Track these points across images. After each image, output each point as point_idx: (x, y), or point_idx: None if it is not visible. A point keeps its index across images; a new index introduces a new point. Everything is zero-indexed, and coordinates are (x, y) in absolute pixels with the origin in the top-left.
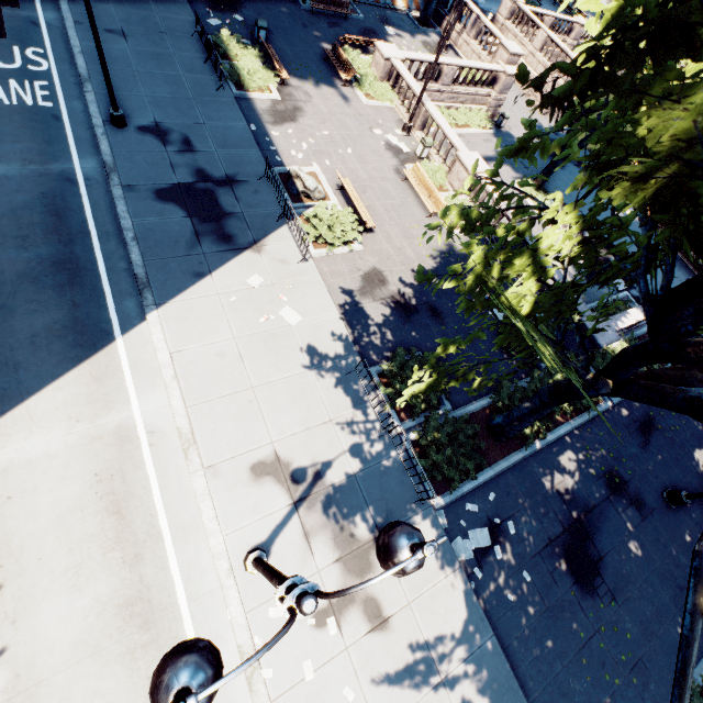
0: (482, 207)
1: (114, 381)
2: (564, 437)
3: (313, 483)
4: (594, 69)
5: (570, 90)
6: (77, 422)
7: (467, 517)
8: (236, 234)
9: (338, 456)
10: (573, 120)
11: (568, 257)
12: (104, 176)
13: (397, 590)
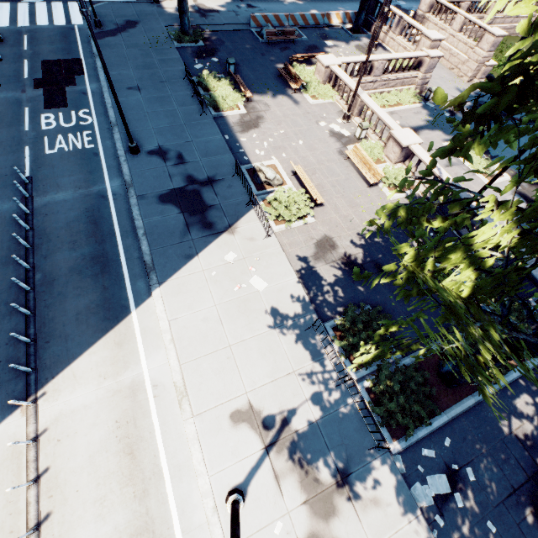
0: (410, 207)
1: (130, 345)
2: (517, 380)
3: (281, 429)
4: (519, 86)
5: (492, 107)
6: (104, 379)
7: (424, 463)
8: (216, 221)
9: (301, 404)
10: (499, 132)
11: (506, 248)
12: (125, 190)
13: (360, 535)
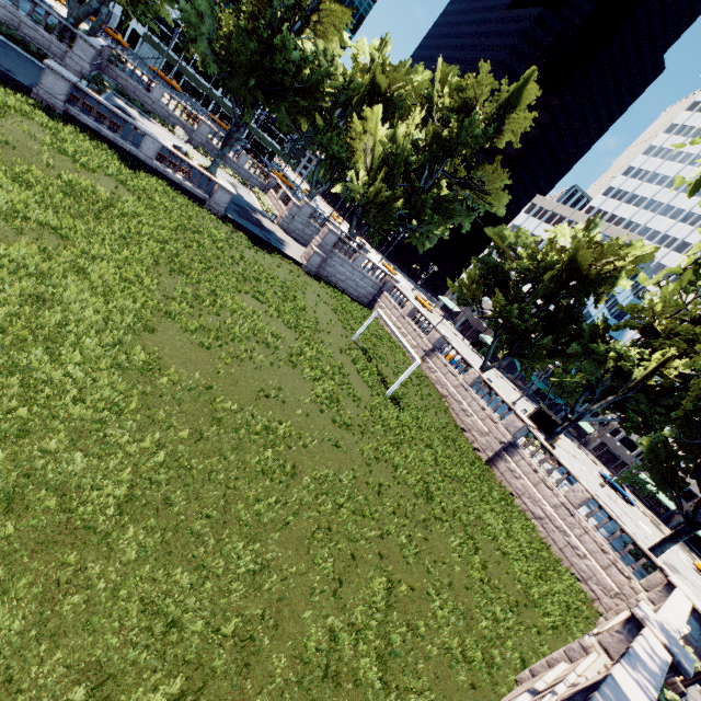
0: None
1: None
2: None
3: None
4: None
5: None
6: None
7: None
8: None
9: None
10: None
11: None
12: None
13: None
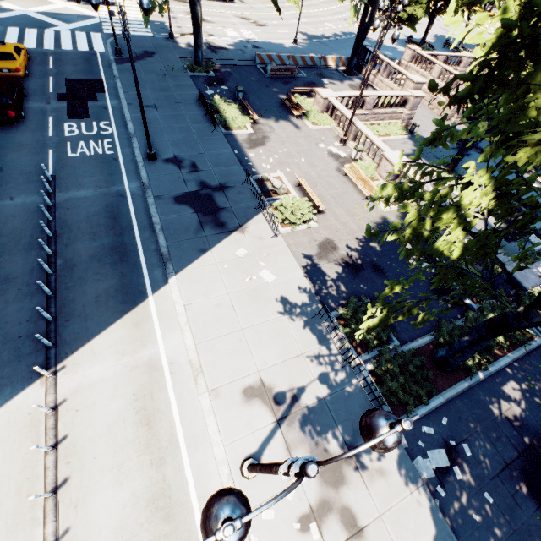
0: (412, 179)
1: (147, 326)
2: (504, 369)
3: (291, 405)
4: (488, 73)
5: (471, 90)
6: (122, 355)
7: (424, 439)
8: (227, 221)
9: (310, 383)
10: (477, 109)
11: (486, 209)
12: (143, 191)
13: (368, 502)
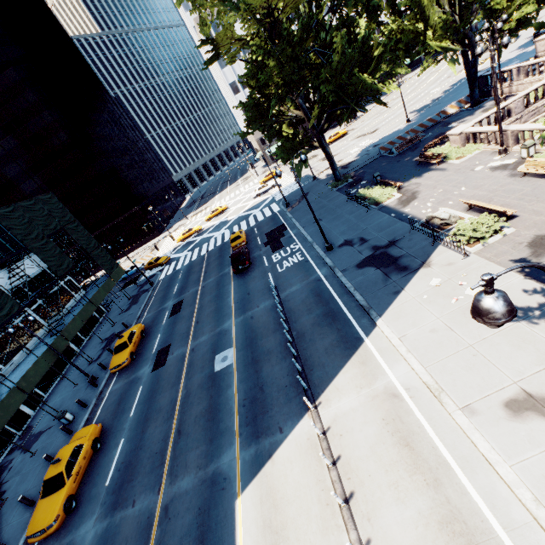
0: None
1: (372, 362)
2: None
3: None
4: None
5: None
6: (360, 388)
7: None
8: (409, 264)
9: None
10: None
11: None
12: (331, 272)
13: None
